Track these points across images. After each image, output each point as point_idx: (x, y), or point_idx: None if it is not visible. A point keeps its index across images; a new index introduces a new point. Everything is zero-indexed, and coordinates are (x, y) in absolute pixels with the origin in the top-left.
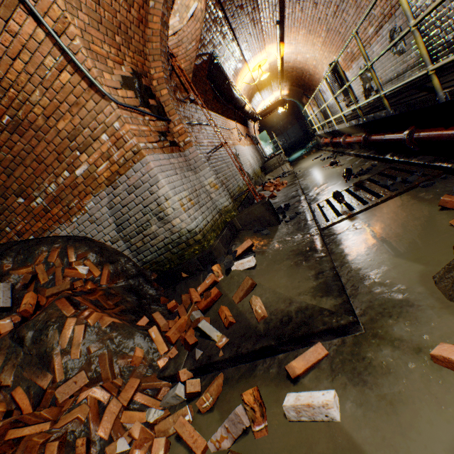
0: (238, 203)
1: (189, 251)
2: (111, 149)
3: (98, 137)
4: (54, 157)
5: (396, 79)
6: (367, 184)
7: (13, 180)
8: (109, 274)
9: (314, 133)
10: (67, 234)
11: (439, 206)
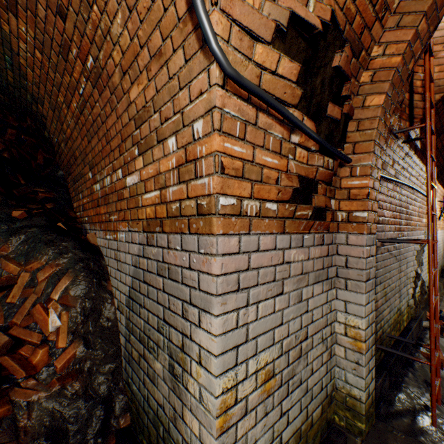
0: (381, 353)
1: None
2: (171, 172)
3: (164, 137)
4: (118, 142)
5: None
6: None
7: (91, 149)
8: (72, 358)
9: None
10: (100, 244)
11: None
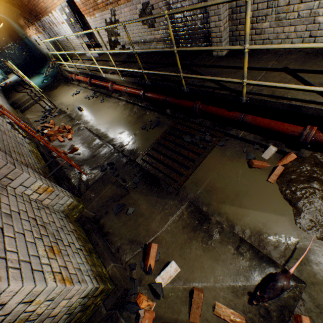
0: (52, 177)
1: (88, 311)
2: None
3: None
4: None
5: (143, 43)
6: (173, 138)
7: None
8: None
9: (61, 67)
10: None
11: (246, 164)
